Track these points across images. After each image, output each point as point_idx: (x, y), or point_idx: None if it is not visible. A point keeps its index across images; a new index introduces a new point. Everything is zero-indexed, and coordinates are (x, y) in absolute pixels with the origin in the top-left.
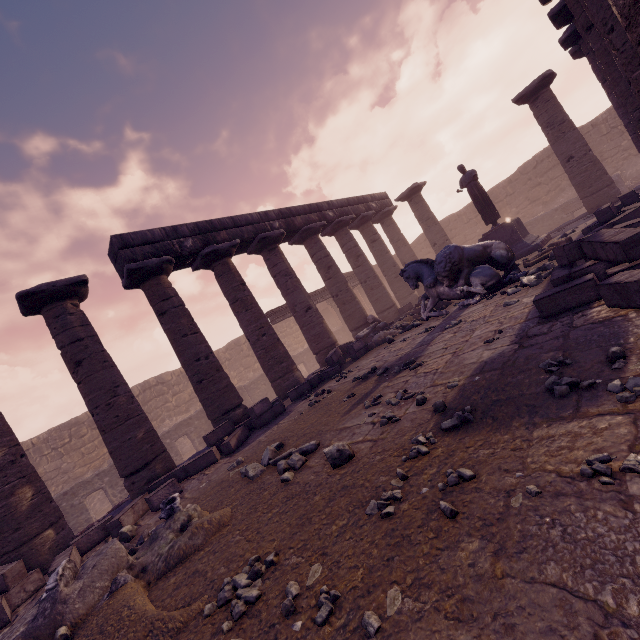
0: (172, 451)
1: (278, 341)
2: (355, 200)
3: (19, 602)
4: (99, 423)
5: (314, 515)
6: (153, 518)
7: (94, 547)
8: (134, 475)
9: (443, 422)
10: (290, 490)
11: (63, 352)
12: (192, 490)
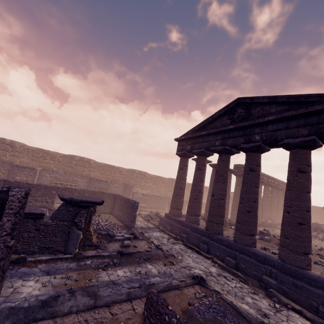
0: (184, 206)
1: None
2: (283, 182)
3: None
4: None
5: None
6: None
7: None
8: None
9: None
10: None
11: None
12: None
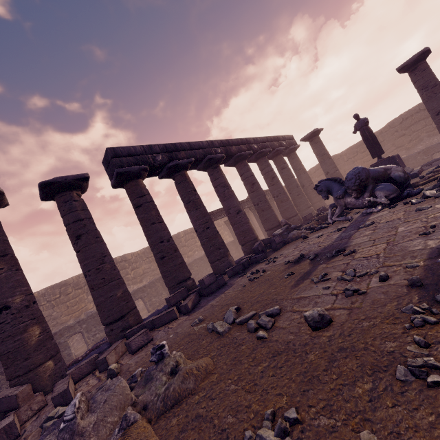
0: None
1: (217, 233)
2: (272, 138)
3: (26, 418)
4: (90, 282)
5: (320, 374)
6: (132, 359)
7: (83, 378)
8: (113, 324)
9: (438, 295)
10: (271, 347)
11: (68, 228)
12: (162, 339)
